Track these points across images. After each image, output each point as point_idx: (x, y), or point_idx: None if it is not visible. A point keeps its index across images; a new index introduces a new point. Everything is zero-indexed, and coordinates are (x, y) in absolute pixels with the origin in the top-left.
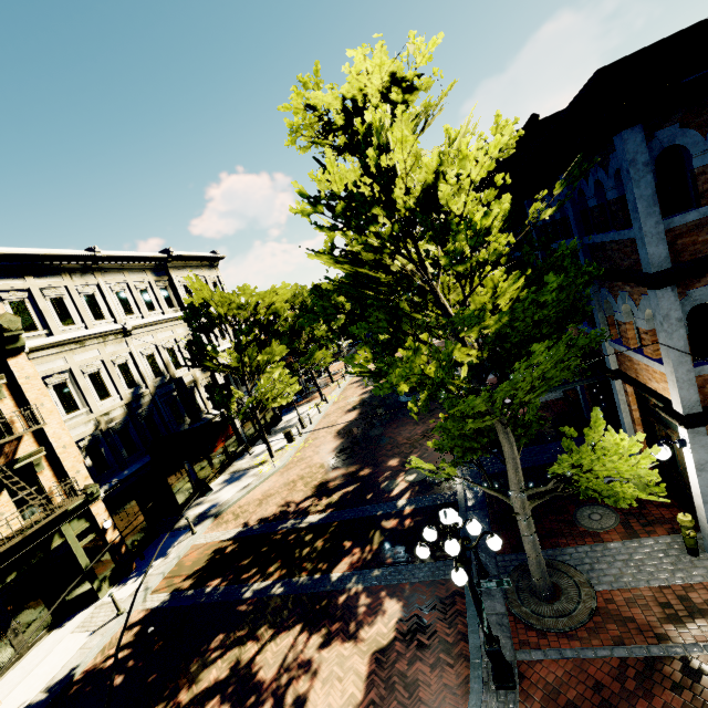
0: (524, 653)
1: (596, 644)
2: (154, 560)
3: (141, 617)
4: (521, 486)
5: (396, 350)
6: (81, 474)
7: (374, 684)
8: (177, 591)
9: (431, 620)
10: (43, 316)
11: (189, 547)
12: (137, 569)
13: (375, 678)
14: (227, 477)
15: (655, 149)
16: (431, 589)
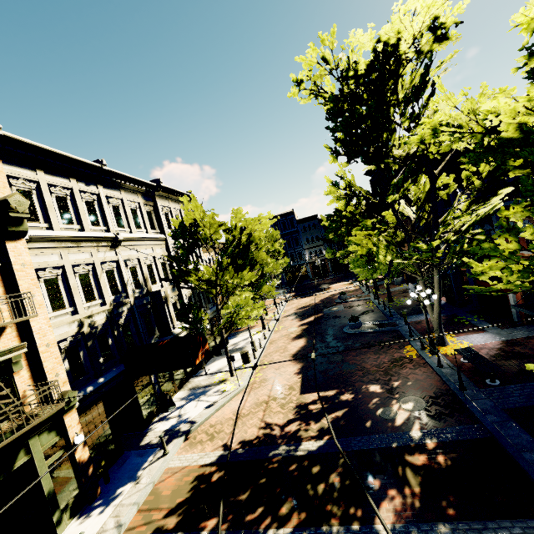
0: None
1: None
2: (122, 484)
3: None
4: None
5: None
6: (59, 377)
7: None
8: (160, 532)
9: None
10: (46, 210)
11: (163, 470)
12: (102, 495)
13: None
14: (187, 393)
15: None
16: None
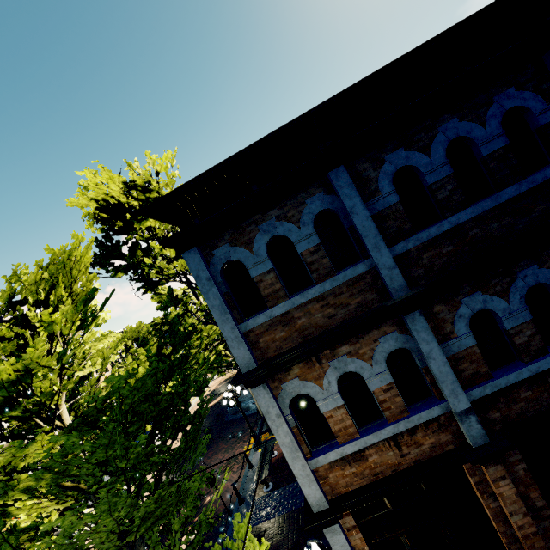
0: None
1: None
2: None
3: None
4: None
5: None
6: None
7: None
8: None
9: None
10: None
11: None
12: None
13: None
14: None
15: (218, 264)
16: None
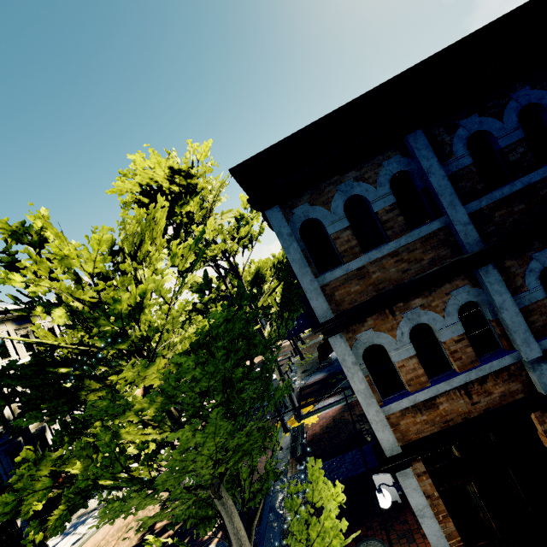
0: None
1: None
2: None
3: None
4: None
5: (82, 432)
6: None
7: None
8: None
9: None
10: None
11: None
12: None
13: None
14: (71, 524)
15: (297, 222)
16: None
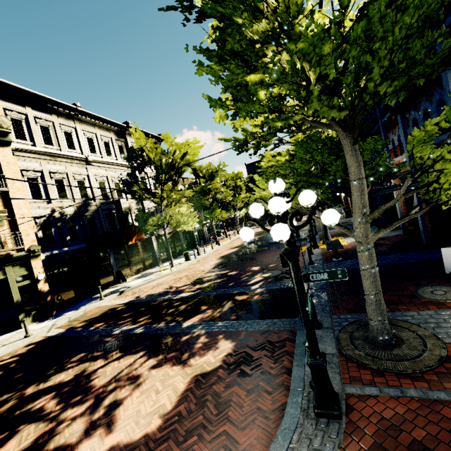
0: (355, 387)
1: (450, 388)
2: (69, 311)
3: (39, 340)
4: (366, 211)
5: None
6: (30, 237)
7: (187, 399)
8: (72, 328)
9: (258, 356)
10: (32, 134)
11: (95, 306)
12: (56, 315)
13: (189, 395)
14: (139, 275)
15: None
16: (265, 335)
